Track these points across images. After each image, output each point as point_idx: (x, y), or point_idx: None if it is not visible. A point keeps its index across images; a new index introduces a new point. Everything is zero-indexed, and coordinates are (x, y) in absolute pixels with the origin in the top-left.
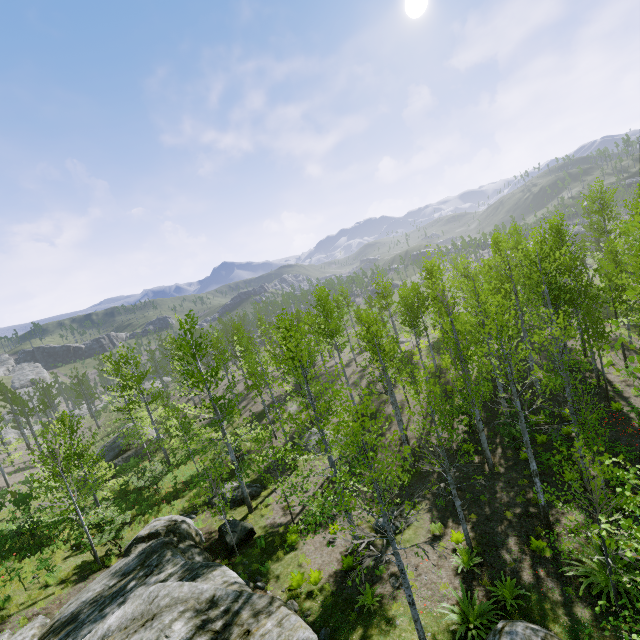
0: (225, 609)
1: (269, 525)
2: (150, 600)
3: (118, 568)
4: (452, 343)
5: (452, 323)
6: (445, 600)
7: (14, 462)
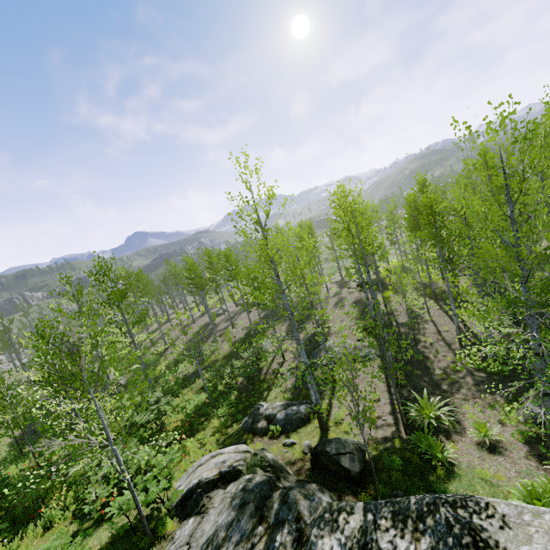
0: None
1: (371, 441)
2: None
3: (210, 536)
4: None
5: None
6: None
7: None
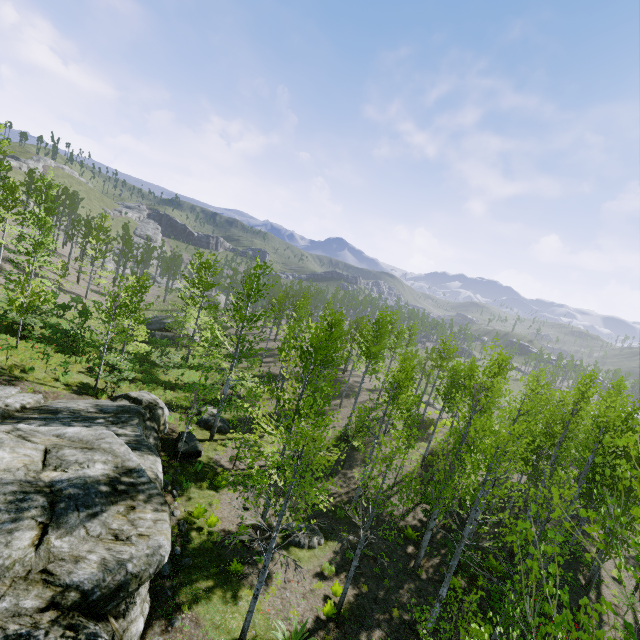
0: (133, 482)
1: (214, 460)
2: (98, 437)
3: (102, 404)
4: (459, 437)
5: (470, 420)
6: (287, 622)
7: (100, 285)
